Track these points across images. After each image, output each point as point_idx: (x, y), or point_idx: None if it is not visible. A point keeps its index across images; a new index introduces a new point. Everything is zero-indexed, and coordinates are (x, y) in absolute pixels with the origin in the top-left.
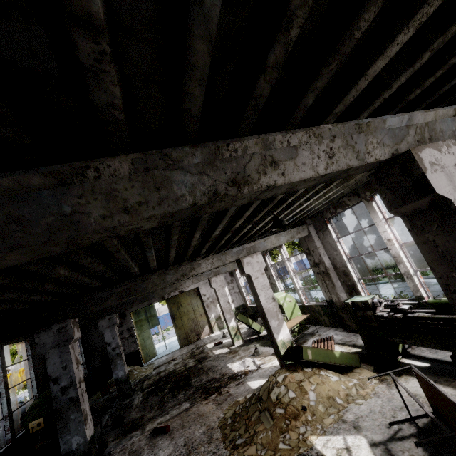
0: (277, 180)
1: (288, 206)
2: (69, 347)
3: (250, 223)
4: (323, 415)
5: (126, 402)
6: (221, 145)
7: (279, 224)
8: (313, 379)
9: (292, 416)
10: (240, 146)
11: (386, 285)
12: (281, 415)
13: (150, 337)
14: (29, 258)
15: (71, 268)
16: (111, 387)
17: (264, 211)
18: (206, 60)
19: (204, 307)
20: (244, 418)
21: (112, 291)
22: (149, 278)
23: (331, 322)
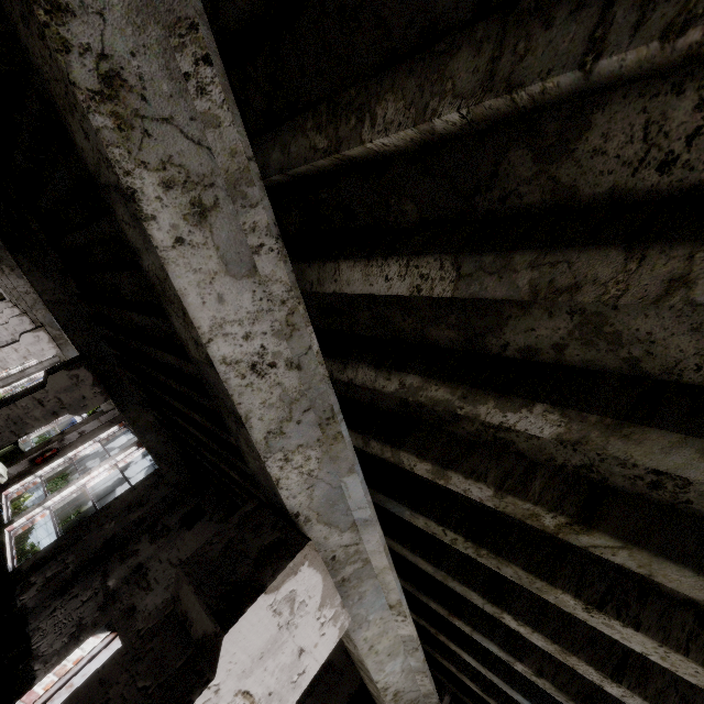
0: None
1: None
2: None
3: None
4: None
5: None
6: None
7: None
8: None
9: None
10: None
11: None
12: None
13: None
14: None
15: None
16: None
17: None
18: None
19: None
20: None
21: None
22: None
23: None
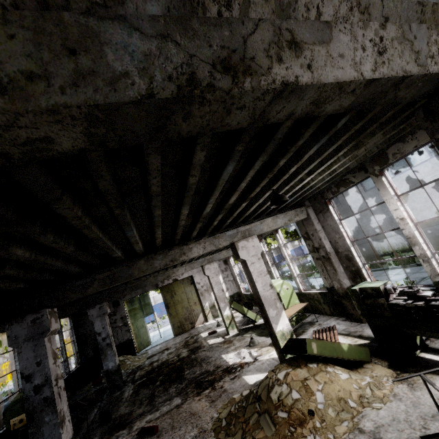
0: (300, 75)
1: (289, 181)
2: (44, 340)
3: (246, 199)
4: (334, 421)
5: (116, 395)
6: None
7: (279, 199)
8: (319, 377)
9: (297, 422)
10: None
11: (386, 272)
12: (284, 420)
13: (144, 326)
14: None
15: (35, 250)
16: (103, 377)
17: (262, 183)
18: None
19: (198, 295)
20: (241, 421)
21: (93, 277)
22: (135, 263)
23: (332, 310)
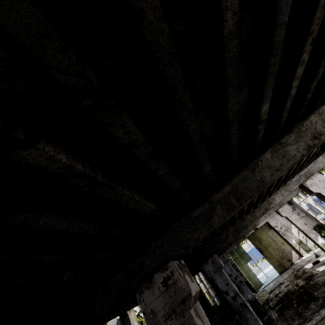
0: None
1: None
2: (223, 271)
3: None
4: None
5: (266, 318)
6: (299, 127)
7: None
8: None
9: None
10: (308, 122)
11: None
12: None
13: (250, 270)
14: (249, 201)
15: None
16: None
17: None
18: (289, 105)
19: (281, 236)
20: None
21: (228, 232)
22: (245, 218)
23: None
